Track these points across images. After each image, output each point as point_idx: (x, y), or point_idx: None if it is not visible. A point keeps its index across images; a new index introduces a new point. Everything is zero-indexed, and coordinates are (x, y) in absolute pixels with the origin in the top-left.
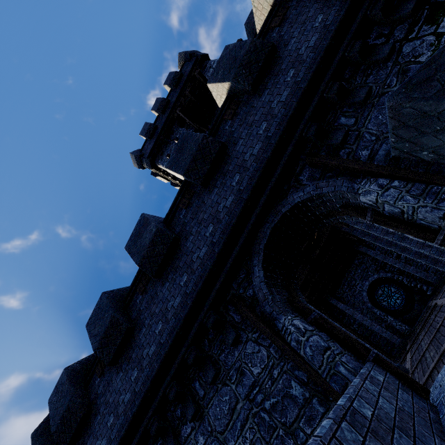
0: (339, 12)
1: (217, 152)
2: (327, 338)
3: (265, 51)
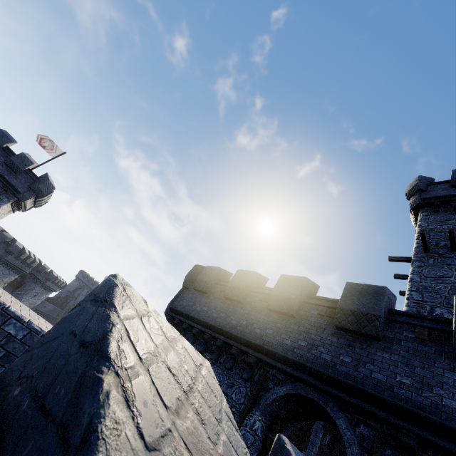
0: None
1: (366, 333)
2: (256, 446)
3: None
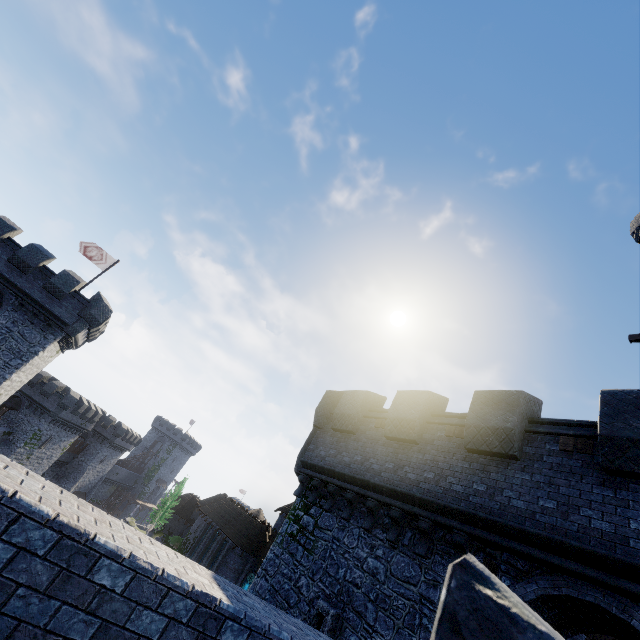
0: None
1: None
2: None
3: None
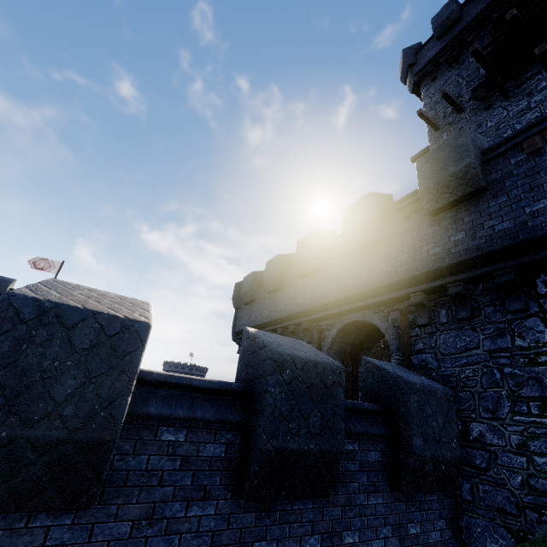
0: (546, 226)
1: (368, 242)
2: None
3: (467, 189)
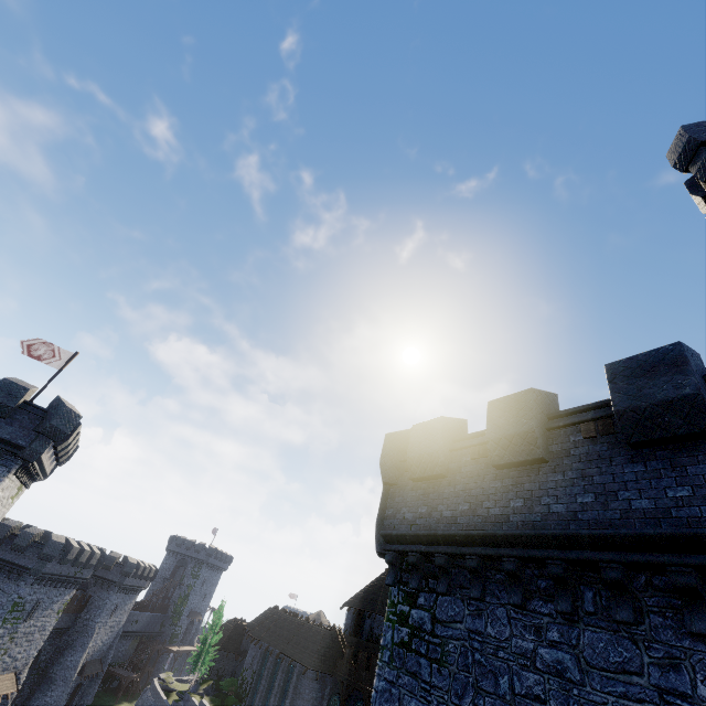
0: None
1: None
2: None
3: None
